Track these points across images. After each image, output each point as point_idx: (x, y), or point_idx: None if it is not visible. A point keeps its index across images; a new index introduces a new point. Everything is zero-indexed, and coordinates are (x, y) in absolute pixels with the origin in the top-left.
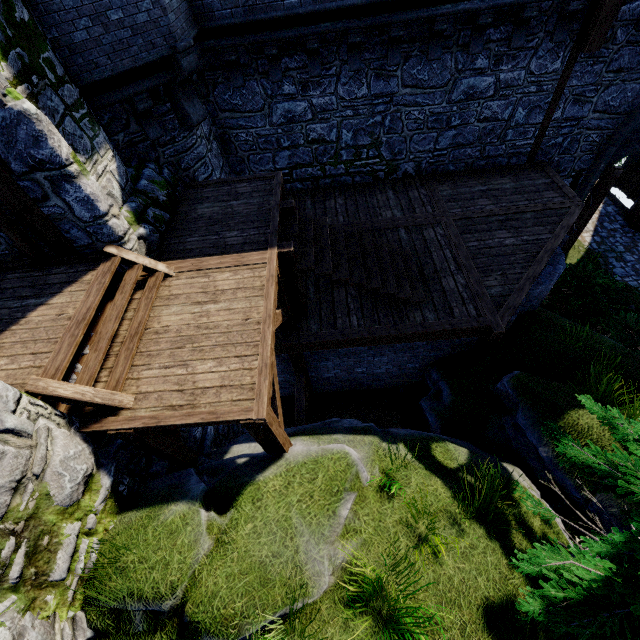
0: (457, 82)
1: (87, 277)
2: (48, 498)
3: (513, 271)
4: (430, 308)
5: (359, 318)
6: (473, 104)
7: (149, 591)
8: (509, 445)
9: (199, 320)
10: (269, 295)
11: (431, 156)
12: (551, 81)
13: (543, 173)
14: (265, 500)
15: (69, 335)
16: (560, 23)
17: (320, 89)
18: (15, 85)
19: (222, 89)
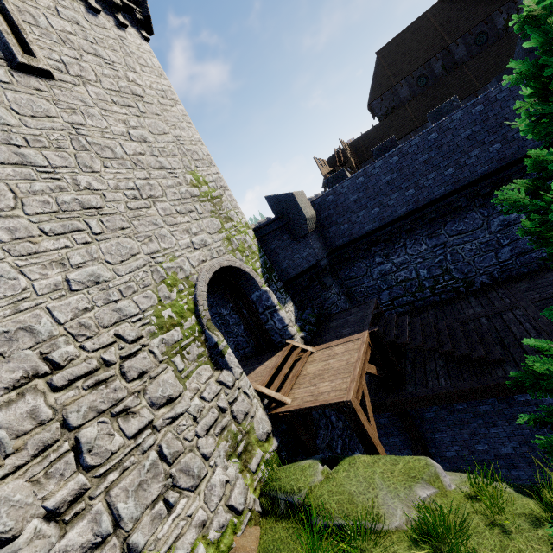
0: (489, 222)
1: (278, 354)
2: (253, 430)
3: None
4: (511, 365)
5: (446, 379)
6: (512, 228)
7: (288, 487)
8: None
9: (324, 367)
10: (360, 350)
11: (499, 267)
12: None
13: None
14: (357, 464)
15: (269, 372)
16: None
17: (396, 254)
18: (264, 284)
19: (344, 271)
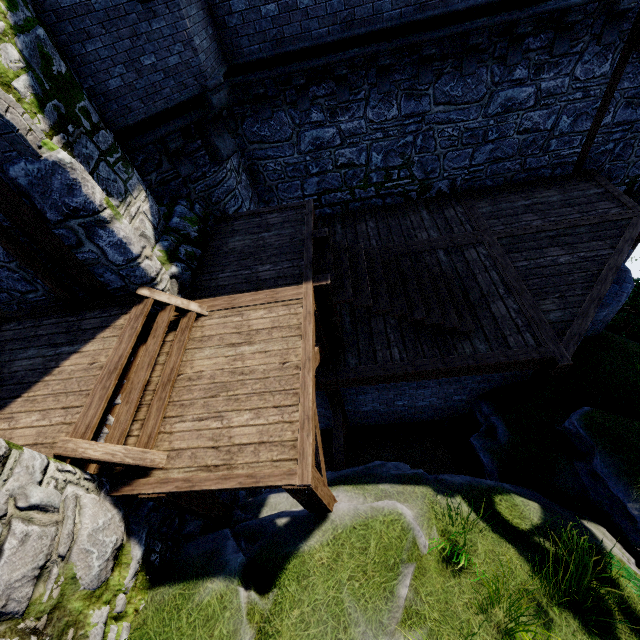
0: (494, 95)
1: (120, 321)
2: (74, 582)
3: (573, 293)
4: (480, 337)
5: (401, 350)
6: (512, 116)
7: None
8: (586, 497)
9: (233, 364)
10: (307, 335)
11: (466, 172)
12: (599, 85)
13: (594, 182)
14: (312, 577)
15: (100, 387)
16: (608, 24)
17: (348, 114)
18: (51, 136)
19: (250, 122)
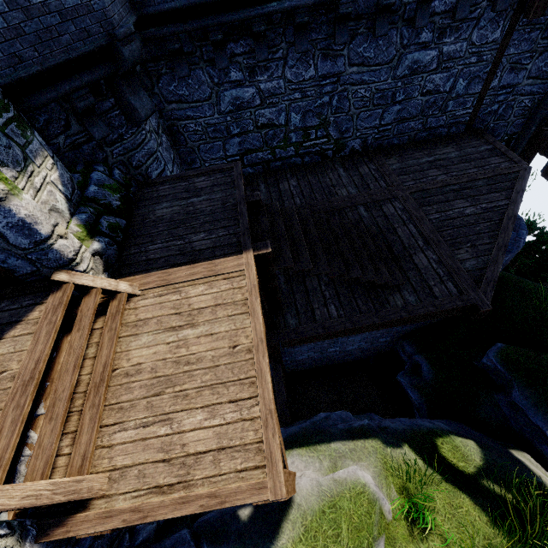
0: (402, 57)
1: (34, 314)
2: None
3: (482, 241)
4: (408, 289)
5: (337, 307)
6: (417, 78)
7: None
8: (507, 425)
9: (177, 352)
10: (255, 312)
11: (376, 132)
12: (490, 51)
13: (483, 140)
14: None
15: (13, 406)
16: None
17: (267, 73)
18: None
19: (167, 80)
